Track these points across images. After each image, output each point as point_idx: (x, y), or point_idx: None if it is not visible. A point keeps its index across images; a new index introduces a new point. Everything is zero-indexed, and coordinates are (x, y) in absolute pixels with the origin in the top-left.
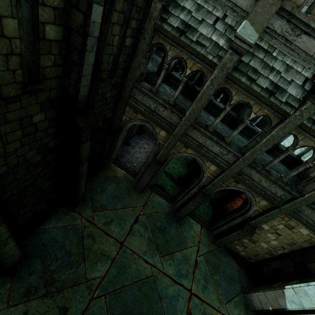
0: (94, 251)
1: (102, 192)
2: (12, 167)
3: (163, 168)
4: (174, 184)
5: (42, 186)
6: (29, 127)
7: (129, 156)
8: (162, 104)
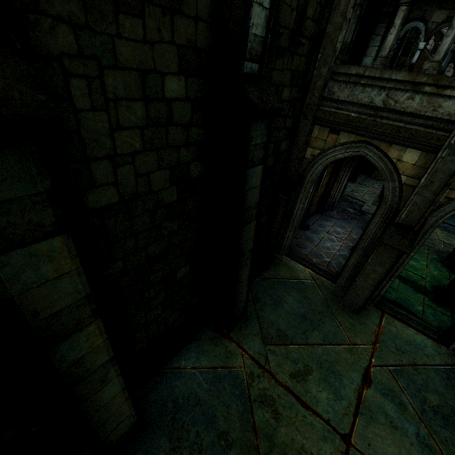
0: (281, 447)
1: (276, 305)
2: (127, 197)
3: (413, 246)
4: (430, 300)
5: (177, 270)
6: (158, 104)
7: (311, 246)
8: (407, 80)
